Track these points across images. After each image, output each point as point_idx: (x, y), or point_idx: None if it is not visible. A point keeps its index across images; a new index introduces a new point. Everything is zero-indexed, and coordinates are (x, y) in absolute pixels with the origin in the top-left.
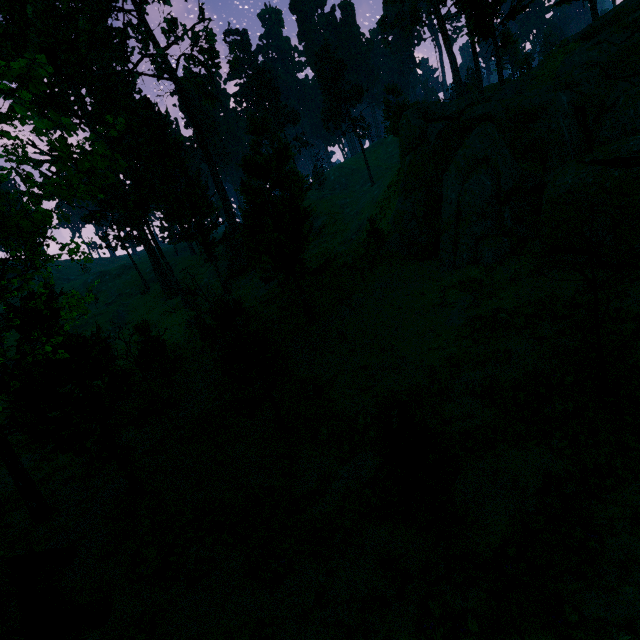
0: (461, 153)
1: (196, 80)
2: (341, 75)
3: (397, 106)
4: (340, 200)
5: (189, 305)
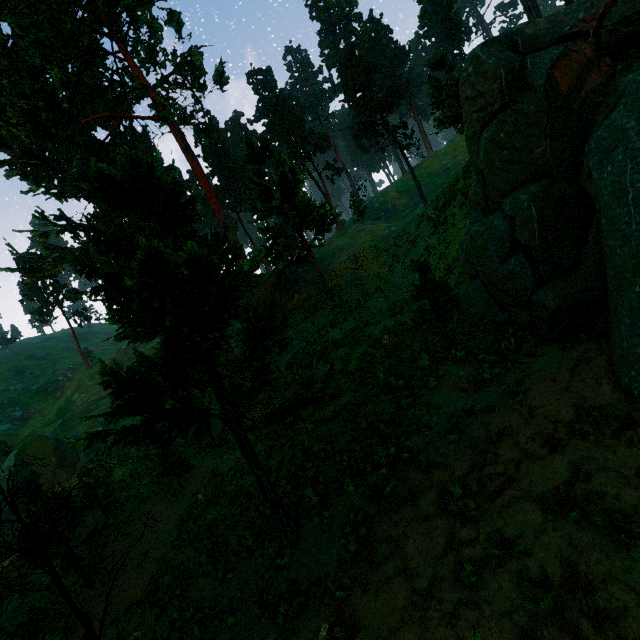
0: (639, 77)
1: (177, 108)
2: (372, 80)
3: (450, 81)
4: (383, 230)
5: (195, 384)
